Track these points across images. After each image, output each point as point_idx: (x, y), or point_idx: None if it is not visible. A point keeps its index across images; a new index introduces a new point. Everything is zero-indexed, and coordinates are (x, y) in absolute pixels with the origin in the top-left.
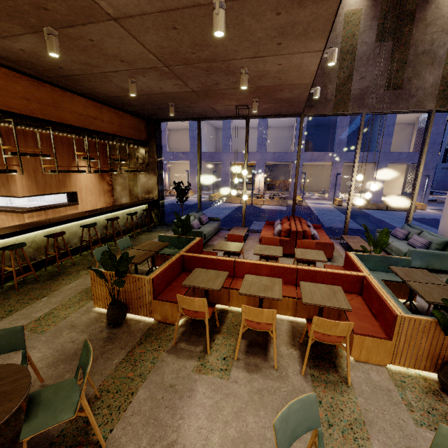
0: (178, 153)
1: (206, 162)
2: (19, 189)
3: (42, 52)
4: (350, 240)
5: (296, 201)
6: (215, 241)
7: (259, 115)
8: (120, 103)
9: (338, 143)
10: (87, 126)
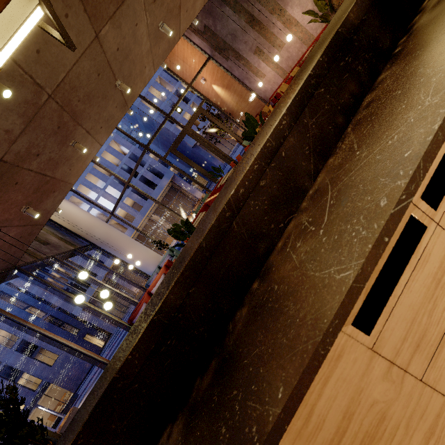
0: None
1: None
2: None
3: None
4: None
5: None
6: None
7: None
8: None
9: None
10: None
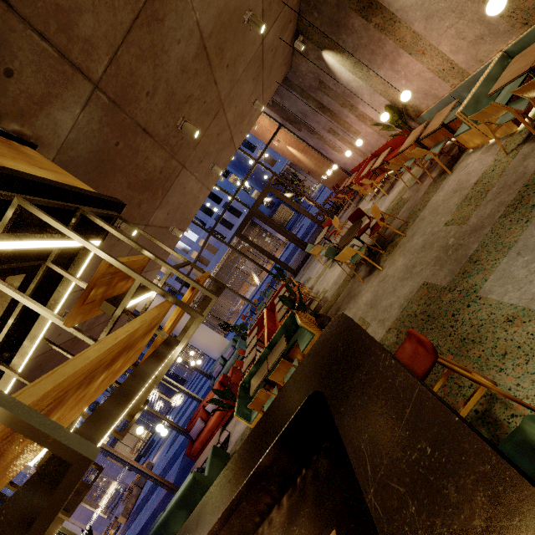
0: None
1: None
2: None
3: None
4: None
5: None
6: None
7: None
8: None
9: None
10: None
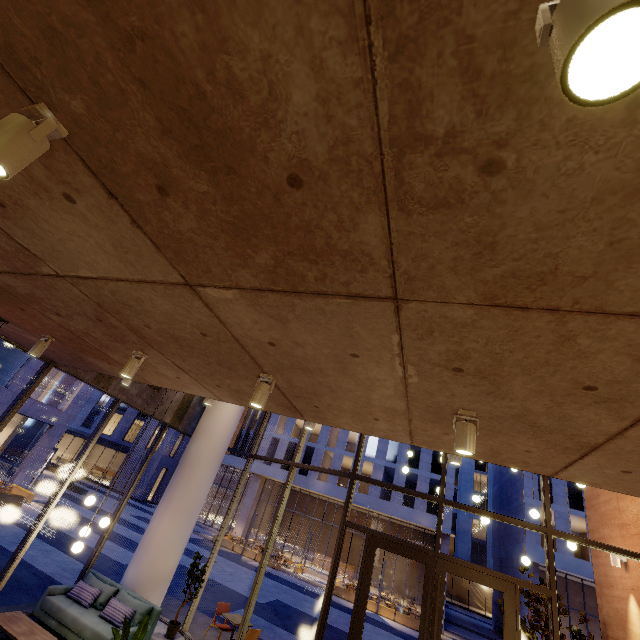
0: None
1: None
2: None
3: None
4: (16, 628)
5: None
6: None
7: None
8: None
9: None
10: None
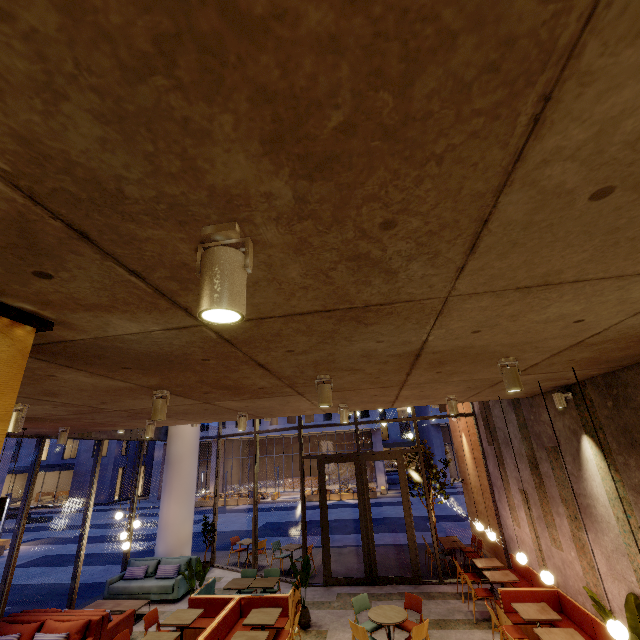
0: None
1: None
2: None
3: (66, 382)
4: (107, 607)
5: None
6: None
7: None
8: None
9: None
10: None
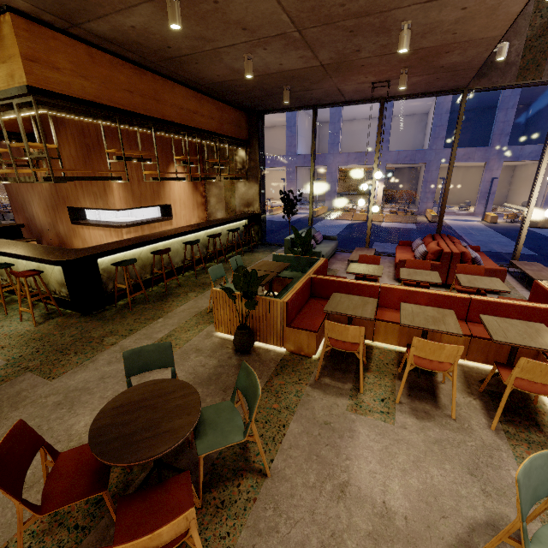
0: (272, 157)
1: (306, 168)
2: (117, 201)
3: (154, 27)
4: (526, 267)
5: (428, 218)
6: (333, 264)
7: (400, 94)
8: (222, 92)
9: (497, 133)
10: (188, 122)
